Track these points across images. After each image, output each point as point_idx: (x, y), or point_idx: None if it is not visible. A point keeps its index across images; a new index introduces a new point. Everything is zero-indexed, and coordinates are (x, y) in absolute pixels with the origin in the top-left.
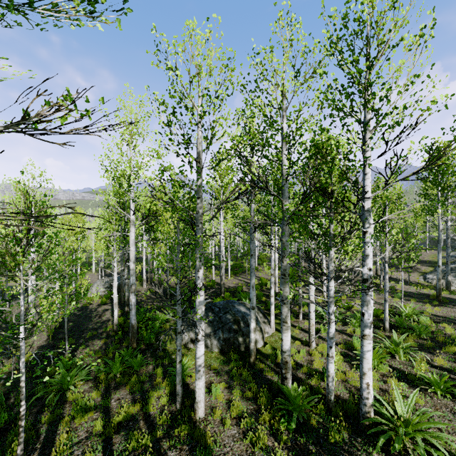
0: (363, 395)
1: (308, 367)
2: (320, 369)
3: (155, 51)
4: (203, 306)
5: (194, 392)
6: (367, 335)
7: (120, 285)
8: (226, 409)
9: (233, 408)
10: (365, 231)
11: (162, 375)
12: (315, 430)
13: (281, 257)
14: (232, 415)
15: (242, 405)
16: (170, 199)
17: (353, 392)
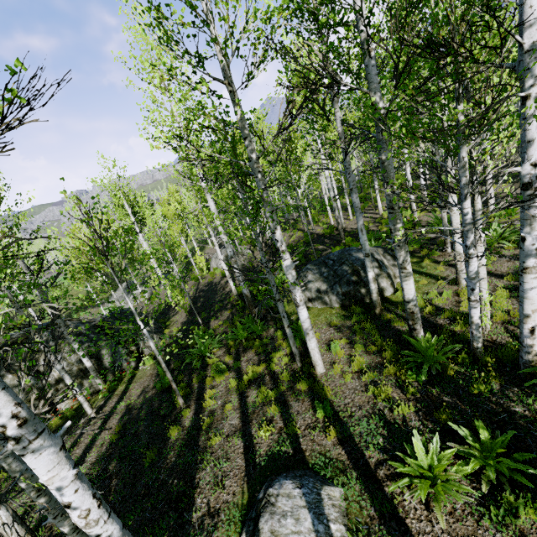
0: (524, 342)
1: (452, 311)
2: None
3: None
4: (292, 271)
5: None
6: (530, 268)
7: None
8: (348, 364)
9: (354, 363)
10: (524, 97)
11: (283, 337)
12: (454, 381)
13: (384, 184)
14: (353, 369)
15: (364, 360)
16: (207, 156)
17: (517, 335)
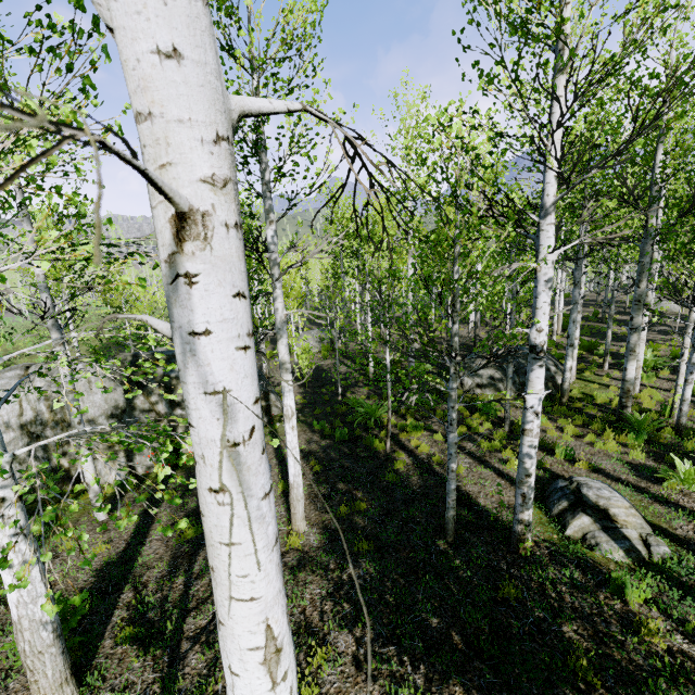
0: None
1: (639, 406)
2: (653, 409)
3: (518, 45)
4: None
5: (512, 421)
6: None
7: (331, 338)
8: (559, 431)
9: (568, 430)
10: None
11: (466, 411)
12: (666, 444)
13: (637, 282)
14: (570, 434)
15: (576, 429)
16: (532, 223)
17: None
